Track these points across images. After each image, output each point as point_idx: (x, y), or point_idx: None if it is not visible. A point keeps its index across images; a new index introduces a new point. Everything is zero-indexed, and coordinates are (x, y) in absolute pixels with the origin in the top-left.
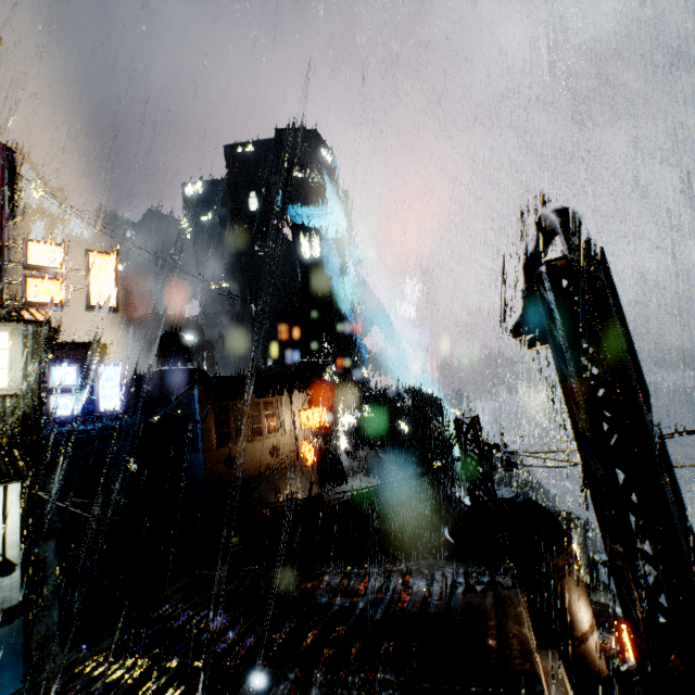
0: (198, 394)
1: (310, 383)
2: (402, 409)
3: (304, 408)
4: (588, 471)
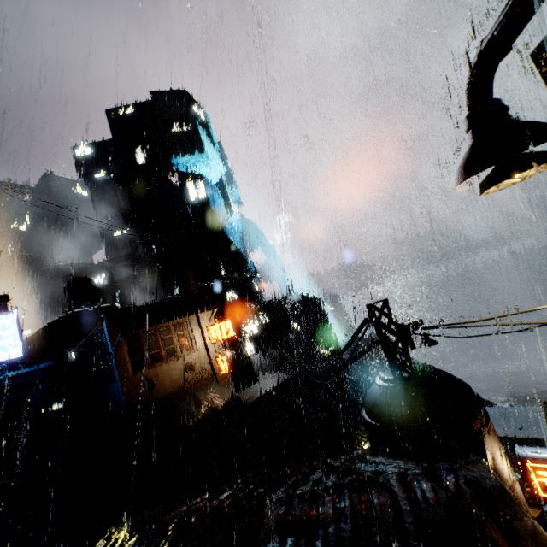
0: (107, 328)
1: (213, 301)
2: (292, 313)
3: (211, 324)
4: None
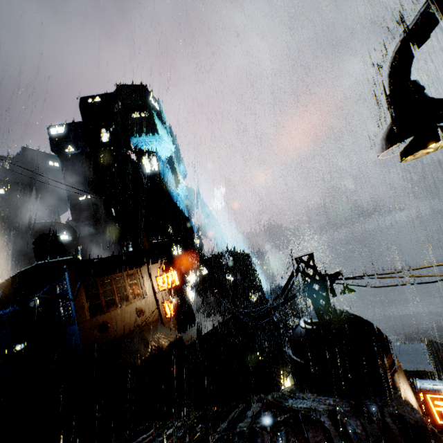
0: (68, 277)
1: (161, 255)
2: (227, 265)
3: (160, 274)
4: None
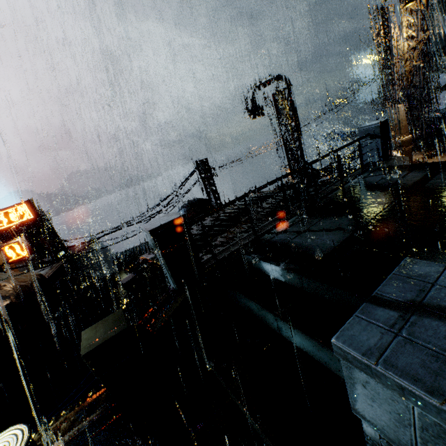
0: None
1: None
2: None
3: None
4: (286, 141)
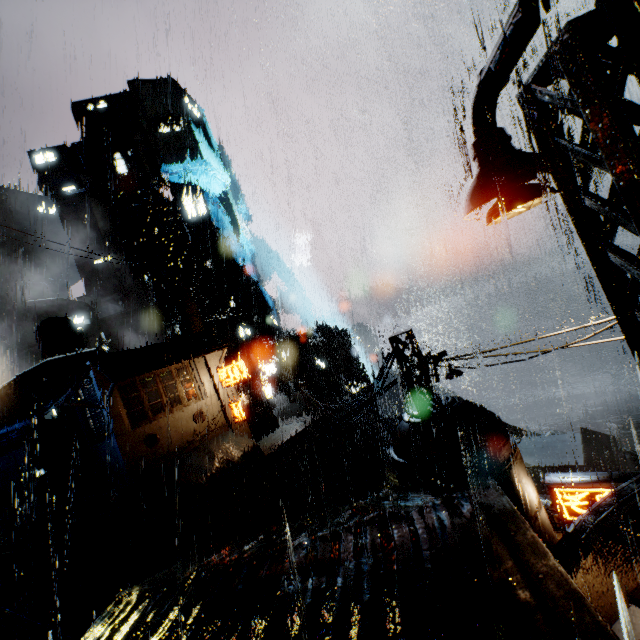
0: (95, 377)
1: (222, 340)
2: (316, 348)
3: (221, 366)
4: None
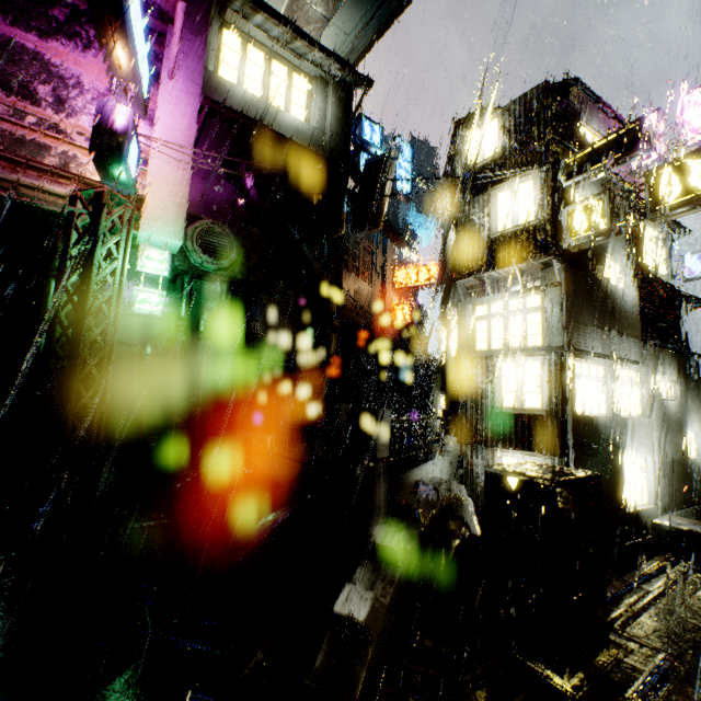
0: None
1: None
2: None
3: None
4: None
